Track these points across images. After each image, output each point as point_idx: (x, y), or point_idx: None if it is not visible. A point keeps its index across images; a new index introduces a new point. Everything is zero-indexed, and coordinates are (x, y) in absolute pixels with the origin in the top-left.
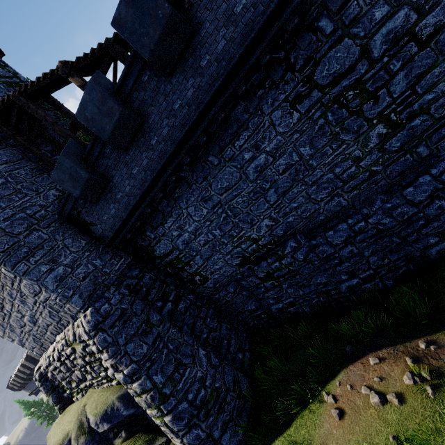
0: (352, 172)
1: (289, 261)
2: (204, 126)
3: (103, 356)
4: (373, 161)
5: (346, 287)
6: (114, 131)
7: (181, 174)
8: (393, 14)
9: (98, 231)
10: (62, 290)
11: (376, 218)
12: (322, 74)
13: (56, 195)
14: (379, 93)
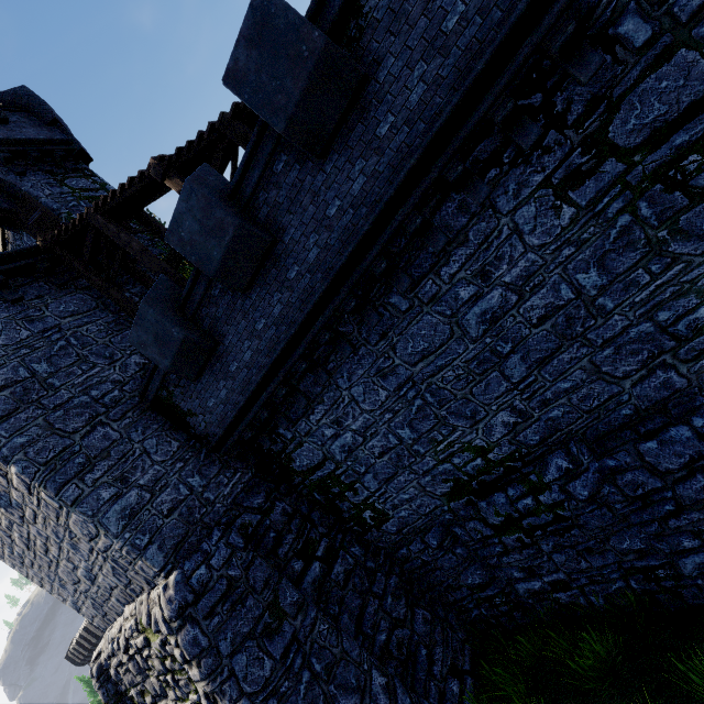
0: (699, 320)
1: (556, 499)
2: (383, 242)
3: (191, 672)
4: None
5: (695, 566)
6: (225, 259)
7: (339, 328)
8: None
9: (199, 425)
10: (131, 534)
11: None
12: (625, 127)
13: (140, 364)
14: None
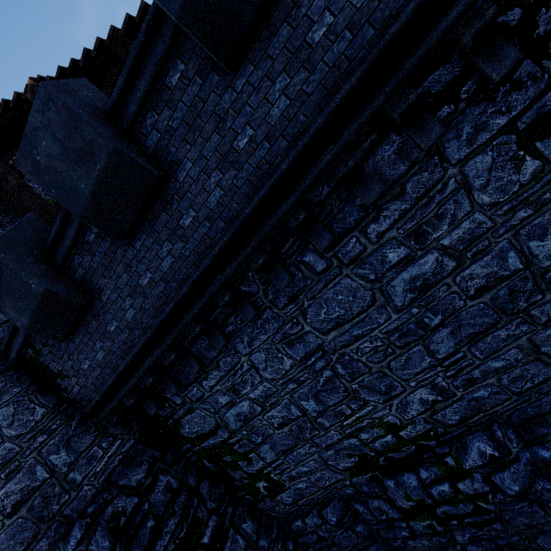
0: None
1: (479, 490)
2: (304, 187)
3: None
4: None
5: None
6: (96, 195)
7: (241, 287)
8: None
9: (72, 388)
10: None
11: None
12: None
13: None
14: None
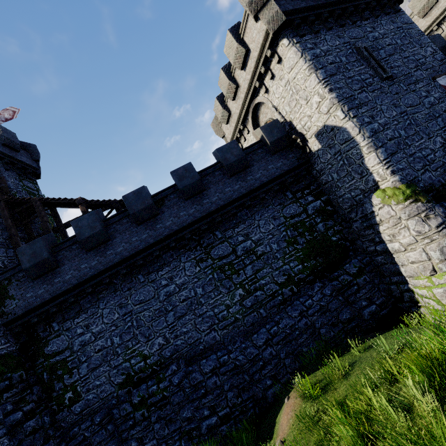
0: (225, 315)
1: (166, 385)
2: (145, 255)
3: None
4: (237, 310)
5: (206, 426)
6: (89, 237)
7: (114, 280)
8: (245, 241)
9: (11, 305)
10: None
11: (235, 354)
12: (214, 253)
13: None
14: (240, 272)
